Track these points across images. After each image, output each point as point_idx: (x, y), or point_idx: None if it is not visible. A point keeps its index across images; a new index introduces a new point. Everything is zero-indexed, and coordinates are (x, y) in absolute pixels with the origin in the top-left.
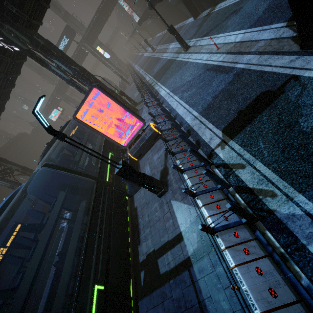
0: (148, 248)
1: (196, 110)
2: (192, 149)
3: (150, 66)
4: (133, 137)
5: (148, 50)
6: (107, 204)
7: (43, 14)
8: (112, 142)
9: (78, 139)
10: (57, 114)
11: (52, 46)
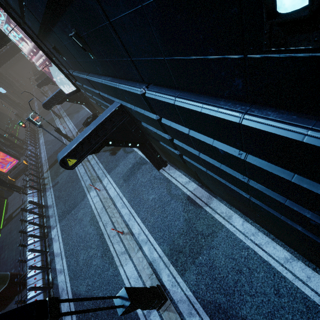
0: (10, 213)
1: (47, 156)
2: (30, 173)
3: (43, 113)
4: (12, 167)
5: (48, 94)
6: None
7: None
8: None
9: None
10: None
11: None
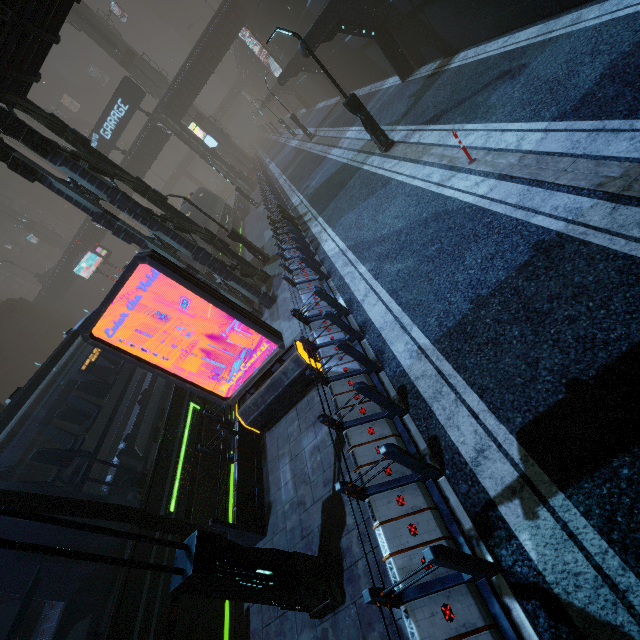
0: None
1: (422, 327)
2: (440, 555)
3: (302, 171)
4: (251, 377)
5: (299, 134)
6: (159, 614)
7: (40, 57)
8: (194, 390)
9: (112, 363)
10: (95, 263)
11: (64, 130)
